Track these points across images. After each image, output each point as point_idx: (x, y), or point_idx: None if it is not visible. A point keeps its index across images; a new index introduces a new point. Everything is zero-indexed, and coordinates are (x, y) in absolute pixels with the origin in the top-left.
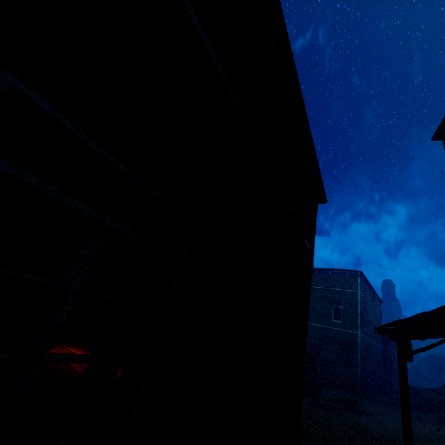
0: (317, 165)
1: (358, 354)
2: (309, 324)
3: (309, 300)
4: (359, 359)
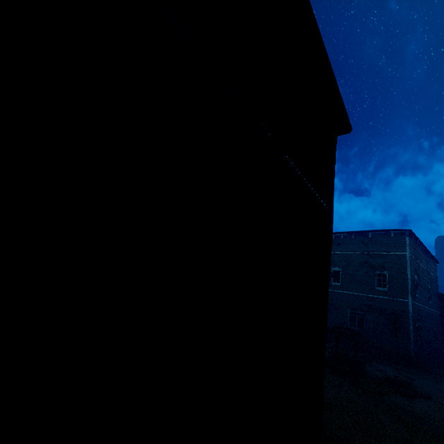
0: (325, 58)
1: (409, 325)
2: (347, 293)
3: (328, 282)
4: (411, 329)
